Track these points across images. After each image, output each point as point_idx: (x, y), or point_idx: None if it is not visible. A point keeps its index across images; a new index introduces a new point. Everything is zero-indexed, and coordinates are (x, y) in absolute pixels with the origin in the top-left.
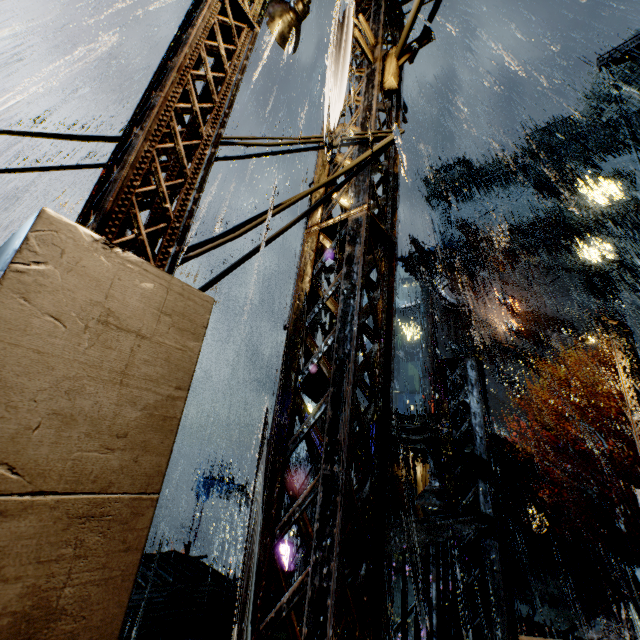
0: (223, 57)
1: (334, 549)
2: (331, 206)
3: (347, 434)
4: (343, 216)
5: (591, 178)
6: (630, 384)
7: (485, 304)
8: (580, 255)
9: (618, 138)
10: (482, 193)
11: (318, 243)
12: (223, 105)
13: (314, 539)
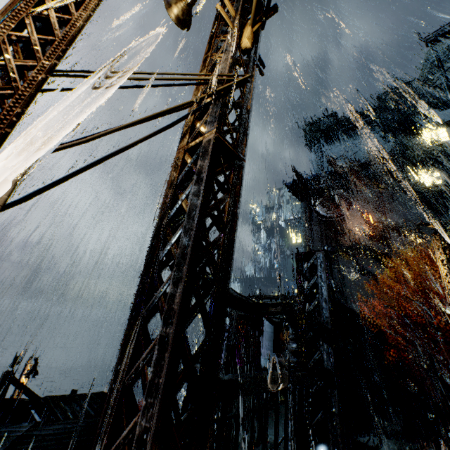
0: (70, 3)
1: (158, 396)
2: (194, 133)
3: (179, 303)
4: (200, 139)
5: (424, 125)
6: (446, 272)
7: (347, 216)
8: (417, 181)
9: (444, 96)
10: (345, 137)
11: (183, 160)
12: (66, 39)
13: (147, 387)
